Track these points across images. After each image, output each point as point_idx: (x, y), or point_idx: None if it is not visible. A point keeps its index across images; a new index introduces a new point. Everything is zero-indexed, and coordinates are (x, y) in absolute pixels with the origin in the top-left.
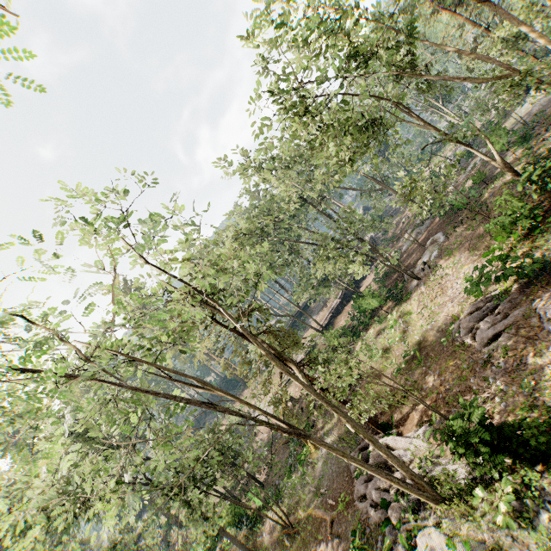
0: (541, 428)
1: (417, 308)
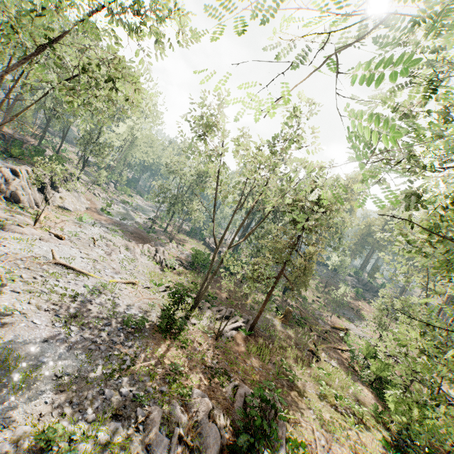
0: (164, 312)
1: (355, 433)
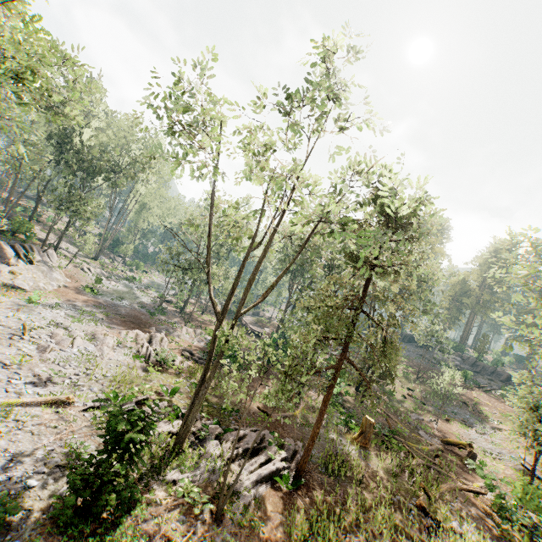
0: (70, 477)
1: None
